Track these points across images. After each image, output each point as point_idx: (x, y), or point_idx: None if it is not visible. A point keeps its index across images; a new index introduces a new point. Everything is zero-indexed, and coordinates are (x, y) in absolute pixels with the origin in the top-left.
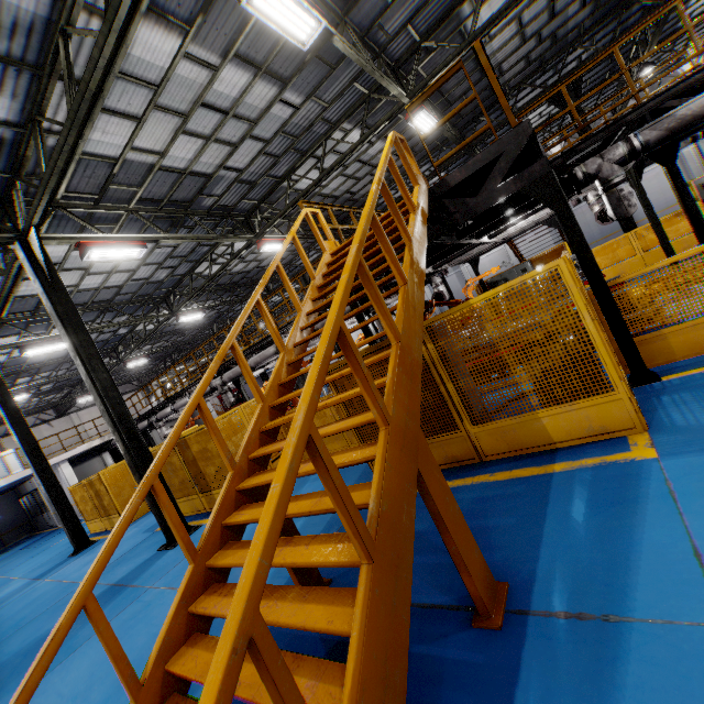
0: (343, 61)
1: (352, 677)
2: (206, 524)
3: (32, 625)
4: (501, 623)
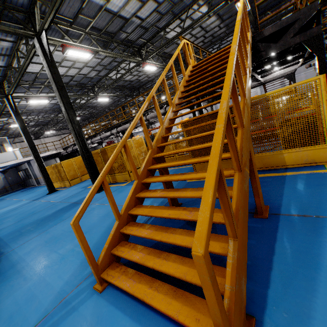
0: None
1: (235, 204)
2: (112, 186)
3: (39, 213)
4: (267, 216)
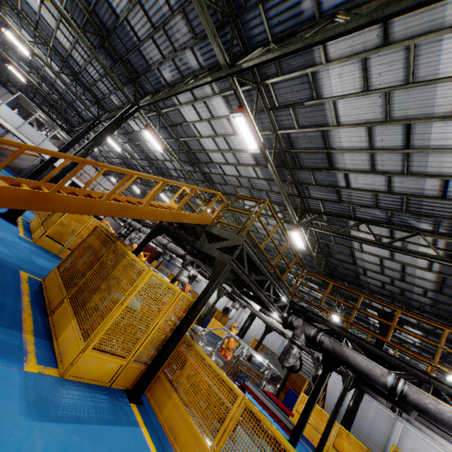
0: (285, 182)
1: None
2: (19, 227)
3: None
4: None
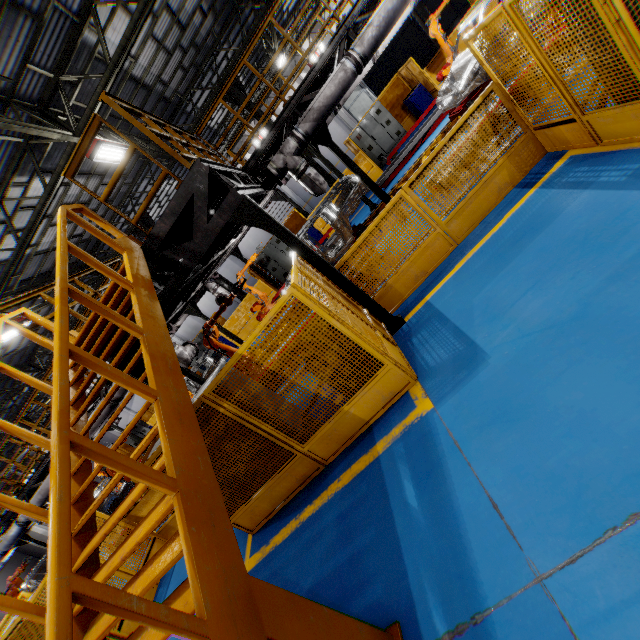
0: None
1: None
2: None
3: None
4: None
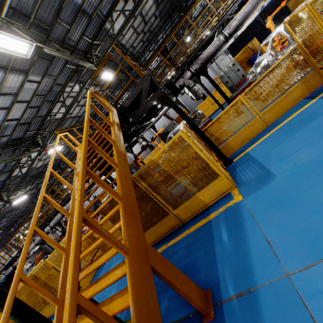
0: (56, 56)
1: None
2: None
3: None
4: (213, 314)
